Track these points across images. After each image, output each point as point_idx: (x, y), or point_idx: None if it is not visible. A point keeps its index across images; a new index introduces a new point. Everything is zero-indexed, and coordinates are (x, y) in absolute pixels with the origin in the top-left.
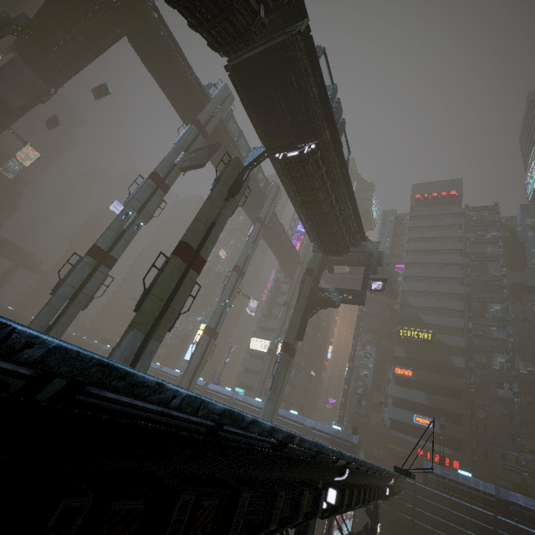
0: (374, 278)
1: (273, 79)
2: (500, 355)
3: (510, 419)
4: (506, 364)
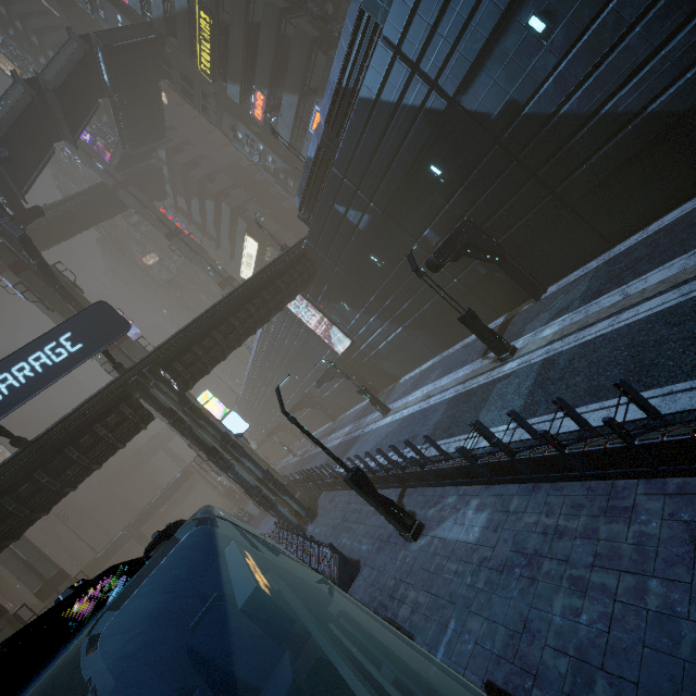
0: None
1: None
2: None
3: None
4: None
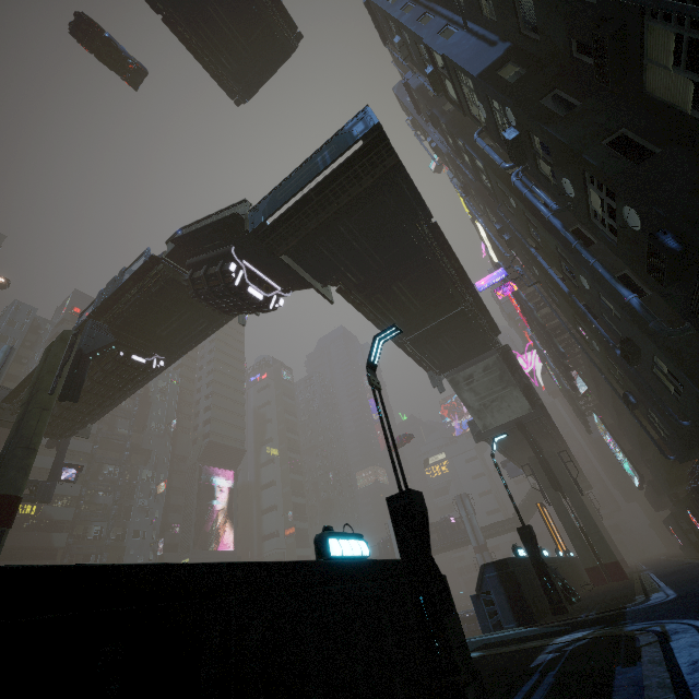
0: (67, 463)
1: (191, 312)
2: (98, 523)
3: None
4: (101, 531)
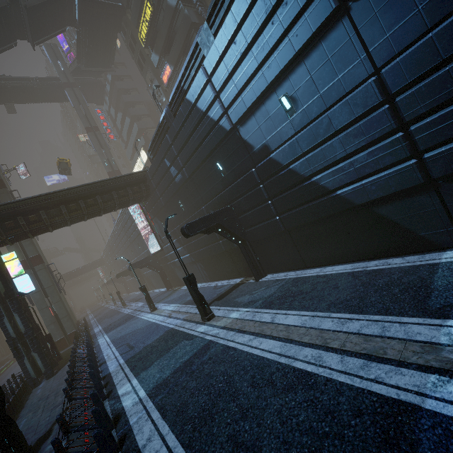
0: None
1: None
2: None
3: None
4: None
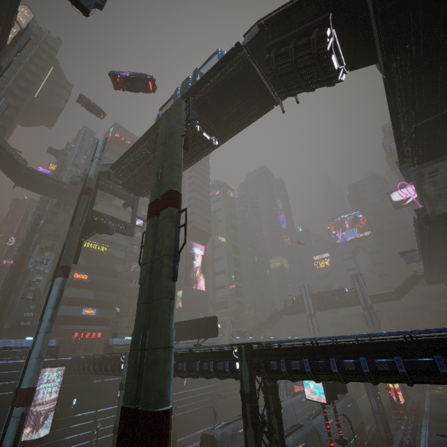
0: (138, 216)
1: (249, 99)
2: (135, 263)
3: (130, 299)
4: (137, 268)
